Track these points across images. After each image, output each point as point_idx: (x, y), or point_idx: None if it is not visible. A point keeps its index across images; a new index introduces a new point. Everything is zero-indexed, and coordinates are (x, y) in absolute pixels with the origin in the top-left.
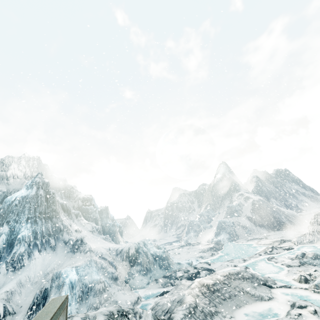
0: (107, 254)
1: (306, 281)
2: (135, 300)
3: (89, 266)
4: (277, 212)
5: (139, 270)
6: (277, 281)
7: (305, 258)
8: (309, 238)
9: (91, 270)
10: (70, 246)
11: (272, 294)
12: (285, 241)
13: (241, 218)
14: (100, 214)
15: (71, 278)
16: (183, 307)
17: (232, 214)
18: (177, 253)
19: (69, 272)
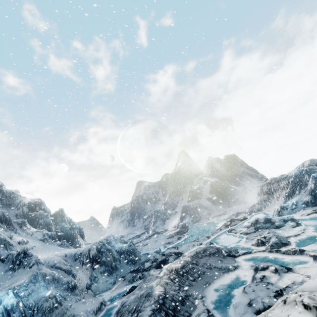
0: (62, 262)
1: (262, 244)
2: (97, 307)
3: (34, 282)
4: (231, 190)
5: (103, 271)
6: (239, 250)
7: (258, 224)
8: (258, 207)
9: (38, 286)
10: (9, 263)
11: (237, 263)
12: (240, 213)
13: (202, 200)
14: (53, 219)
15: (6, 304)
16: (151, 302)
17: (194, 198)
18: (145, 244)
19: (3, 297)
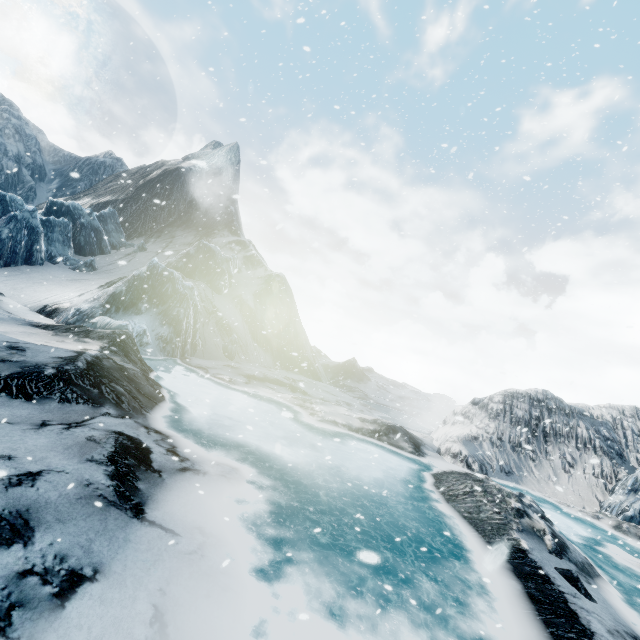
0: None
1: None
2: None
3: None
4: (303, 330)
5: None
6: None
7: None
8: (499, 459)
9: None
10: None
11: None
12: (417, 440)
13: (223, 299)
14: None
15: None
16: None
17: (201, 273)
18: None
19: None
